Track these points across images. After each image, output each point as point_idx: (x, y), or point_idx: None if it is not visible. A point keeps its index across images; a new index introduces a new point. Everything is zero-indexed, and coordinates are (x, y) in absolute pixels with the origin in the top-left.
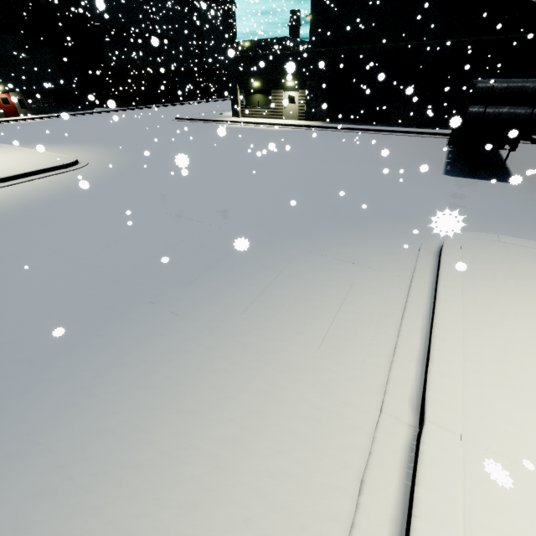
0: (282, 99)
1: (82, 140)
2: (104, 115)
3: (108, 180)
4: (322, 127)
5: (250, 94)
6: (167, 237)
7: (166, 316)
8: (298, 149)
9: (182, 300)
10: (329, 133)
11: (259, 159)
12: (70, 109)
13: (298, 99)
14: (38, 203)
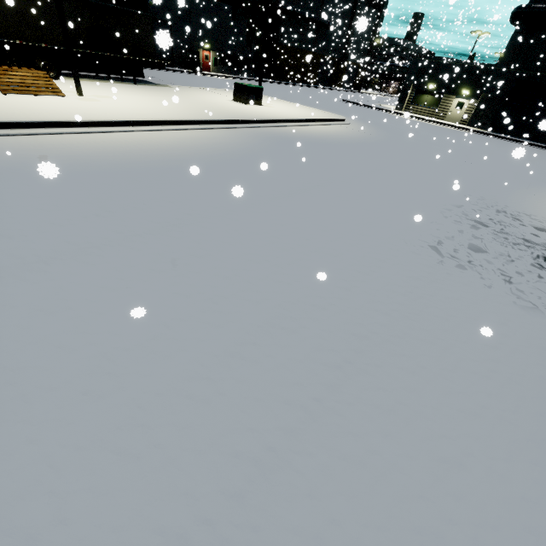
0: (451, 103)
1: (304, 103)
2: (271, 84)
3: (386, 135)
4: (487, 134)
5: (421, 93)
6: (482, 170)
7: (534, 195)
8: (489, 145)
9: (534, 192)
10: (498, 140)
11: (469, 145)
12: (242, 73)
13: (467, 106)
14: (369, 138)
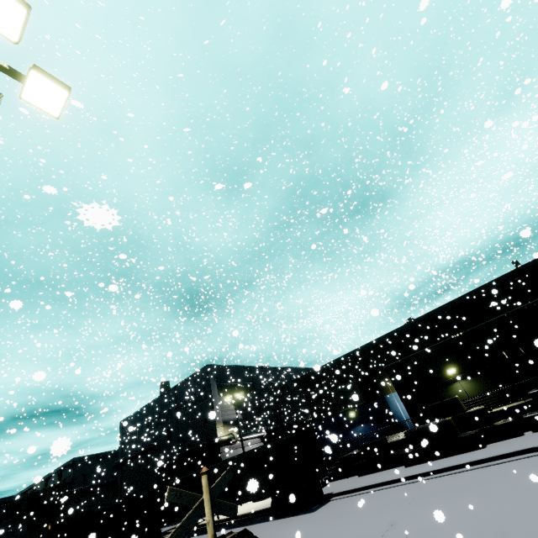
0: None
1: None
2: None
3: None
4: None
5: None
6: None
7: None
8: None
9: None
10: None
11: None
12: None
13: None
14: None
